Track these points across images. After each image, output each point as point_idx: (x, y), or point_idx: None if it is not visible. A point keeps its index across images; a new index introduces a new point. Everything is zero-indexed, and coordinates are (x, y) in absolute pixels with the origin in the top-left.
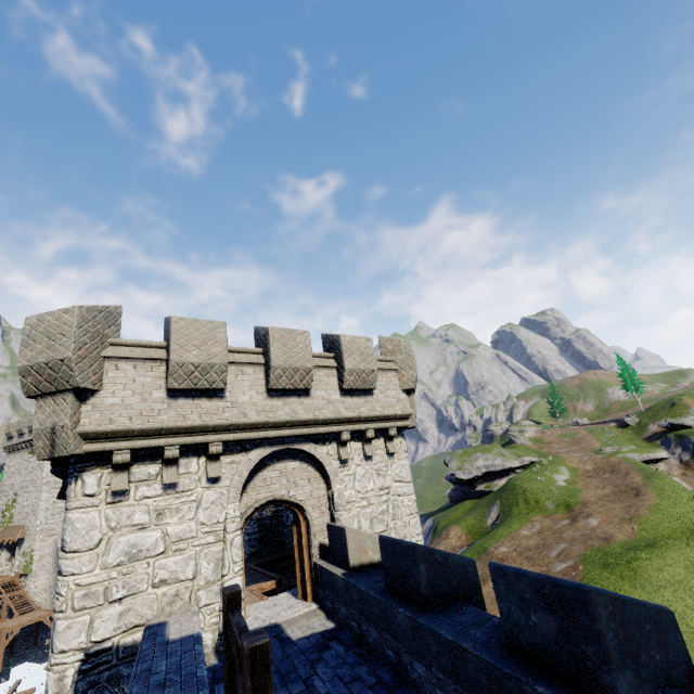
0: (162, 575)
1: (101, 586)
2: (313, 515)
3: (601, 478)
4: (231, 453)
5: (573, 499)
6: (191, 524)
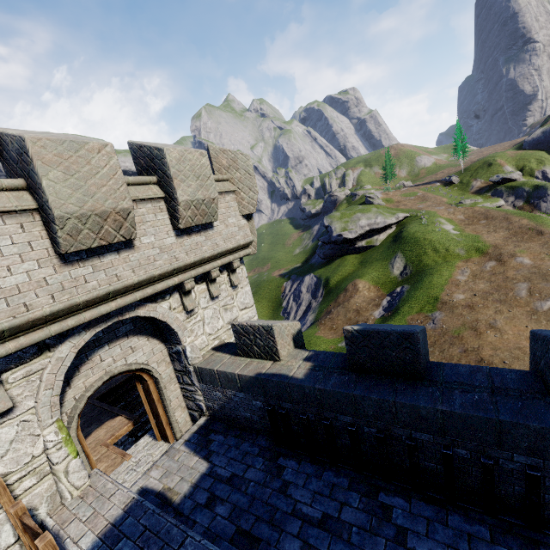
0: None
1: None
2: None
3: (482, 225)
4: None
5: (480, 244)
6: None
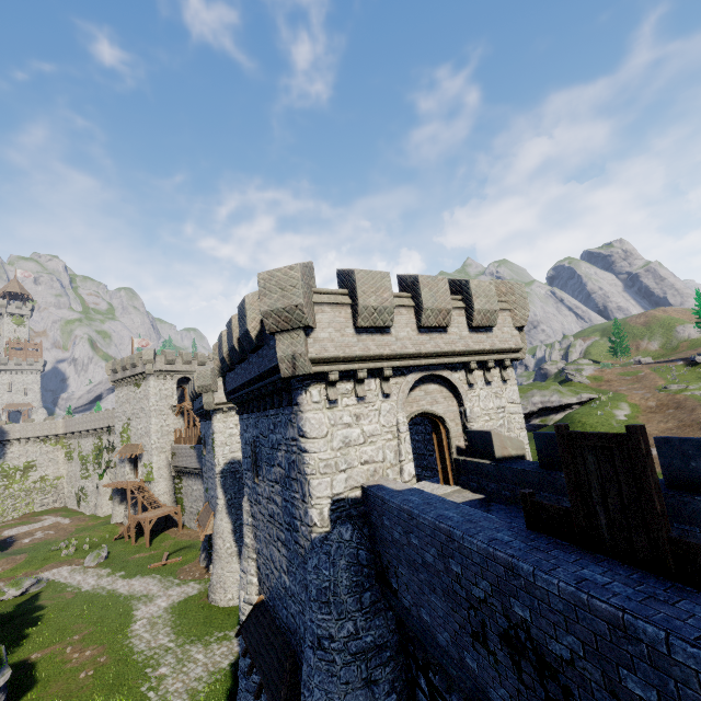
0: (364, 457)
1: (332, 461)
2: (450, 425)
3: (664, 414)
4: (395, 377)
5: None
6: (377, 425)
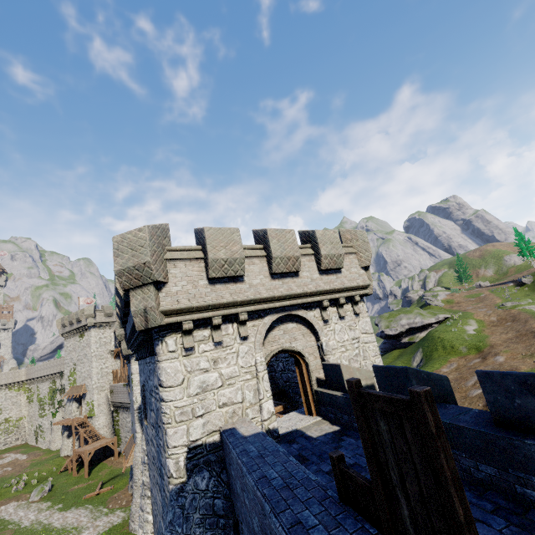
0: (223, 400)
1: (189, 407)
2: (309, 359)
3: (504, 326)
4: (252, 320)
5: (482, 343)
6: (235, 367)
